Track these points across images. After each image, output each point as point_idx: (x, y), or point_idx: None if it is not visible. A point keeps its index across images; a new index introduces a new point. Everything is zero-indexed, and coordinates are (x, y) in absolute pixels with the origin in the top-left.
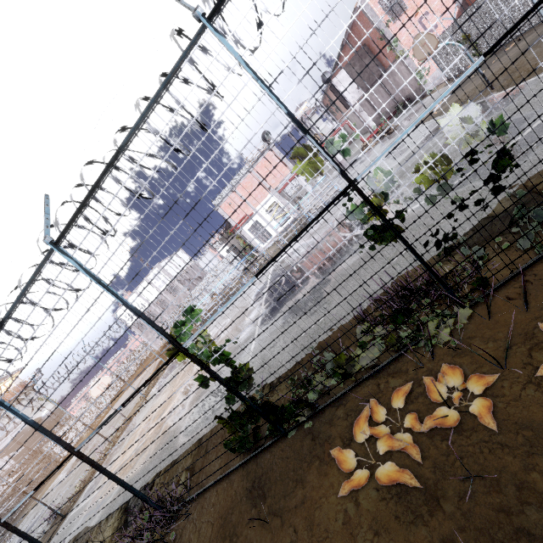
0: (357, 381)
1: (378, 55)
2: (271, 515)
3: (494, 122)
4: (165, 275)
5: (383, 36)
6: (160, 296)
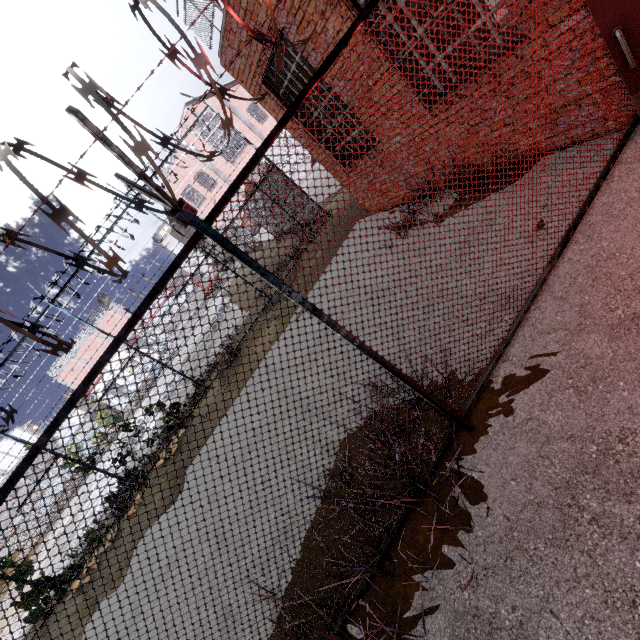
0: (100, 540)
1: None
2: (45, 639)
3: (116, 416)
4: None
5: None
6: None
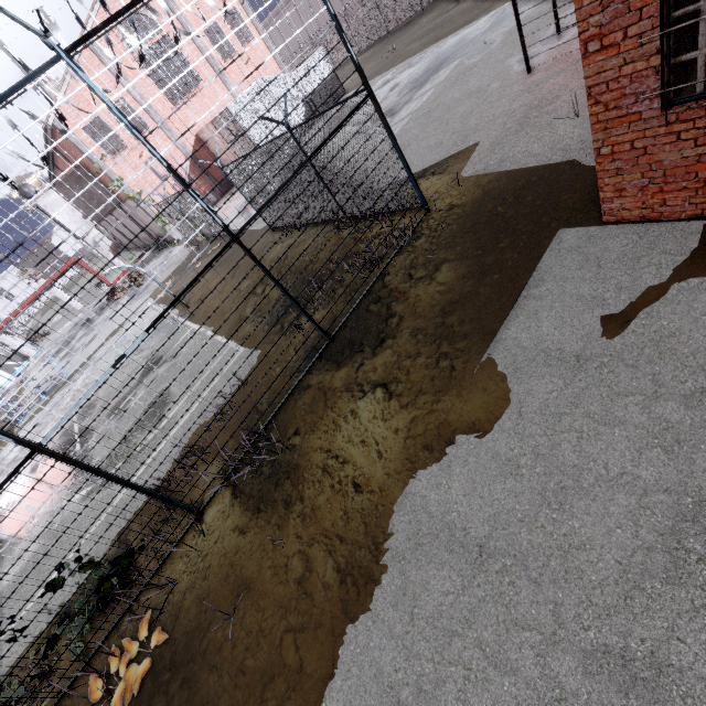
0: None
1: (106, 183)
2: None
3: None
4: None
5: (101, 170)
6: None
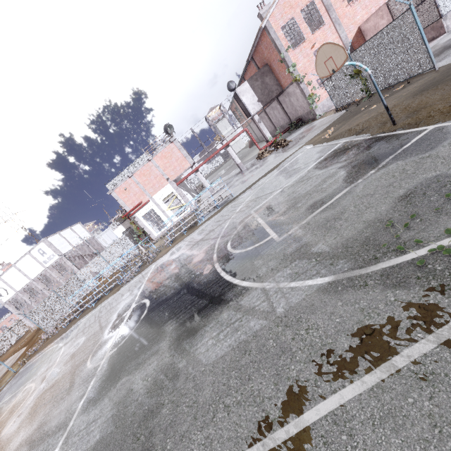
0: None
1: (278, 76)
2: None
3: None
4: (51, 250)
5: (283, 59)
6: (44, 272)
